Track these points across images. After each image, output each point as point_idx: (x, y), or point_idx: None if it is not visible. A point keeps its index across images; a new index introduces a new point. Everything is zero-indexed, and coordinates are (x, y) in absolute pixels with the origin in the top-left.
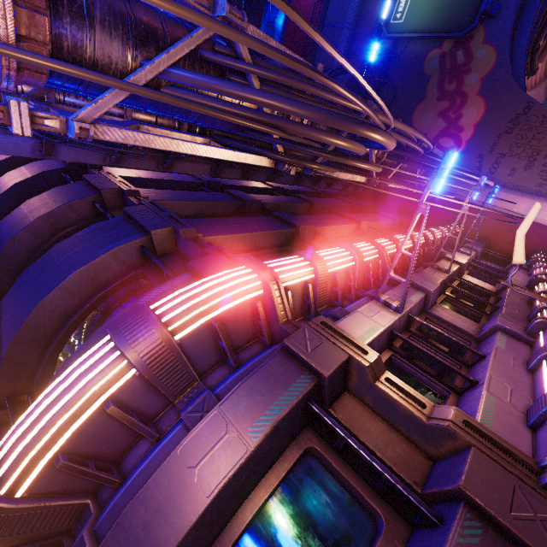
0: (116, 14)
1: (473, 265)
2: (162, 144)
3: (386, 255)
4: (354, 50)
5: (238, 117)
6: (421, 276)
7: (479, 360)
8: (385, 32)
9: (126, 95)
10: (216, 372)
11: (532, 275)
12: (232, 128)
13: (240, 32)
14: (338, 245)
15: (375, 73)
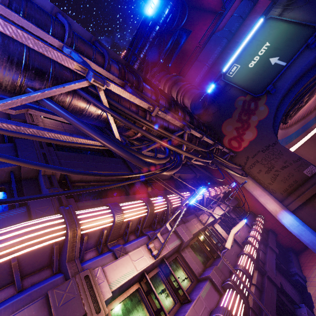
0: (13, 63)
1: (225, 216)
2: (31, 132)
3: (171, 209)
4: (207, 78)
5: (74, 143)
6: (185, 227)
7: (187, 302)
8: (223, 78)
9: (2, 109)
10: (3, 291)
11: (248, 235)
12: (94, 124)
13: (19, 162)
14: (142, 199)
15: (212, 95)
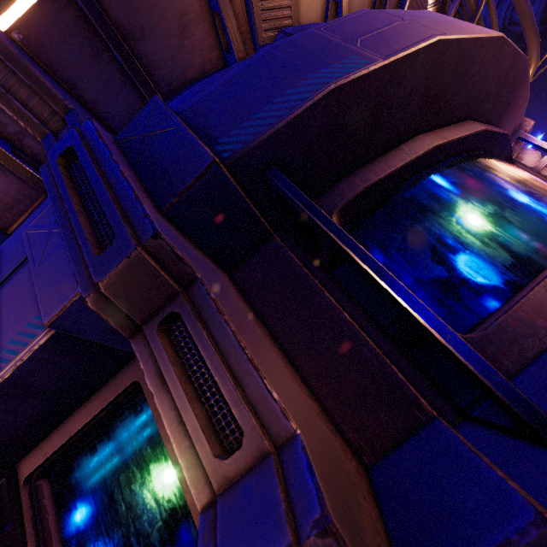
0: None
1: None
2: None
3: None
4: None
5: None
6: None
7: None
8: None
9: None
10: None
11: None
12: None
13: None
14: None
15: None
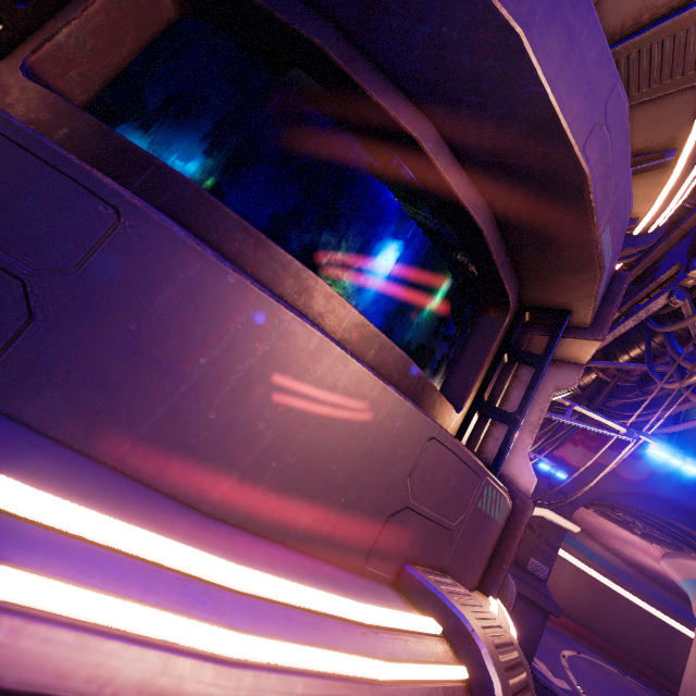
0: None
1: None
2: None
3: None
4: None
5: None
6: None
7: None
8: None
9: None
10: None
11: None
12: None
13: None
14: None
15: None
